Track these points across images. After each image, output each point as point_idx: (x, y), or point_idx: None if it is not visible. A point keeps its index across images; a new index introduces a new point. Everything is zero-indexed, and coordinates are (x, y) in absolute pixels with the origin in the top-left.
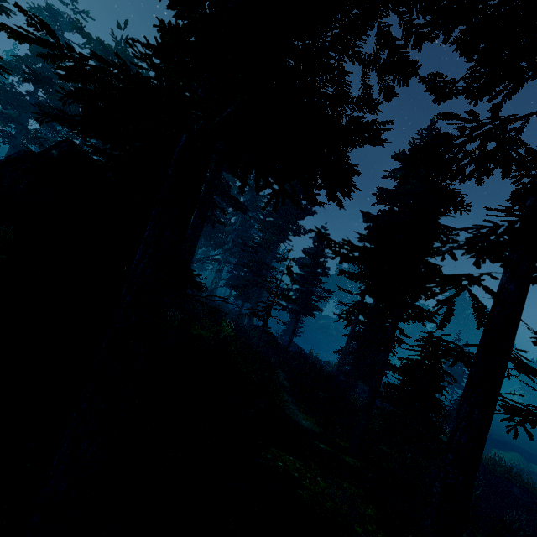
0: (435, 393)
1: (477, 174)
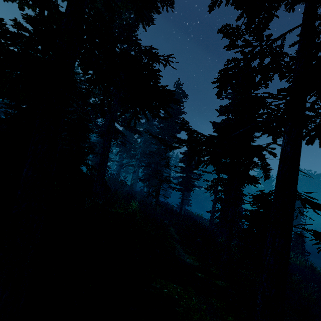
0: None
1: (263, 81)
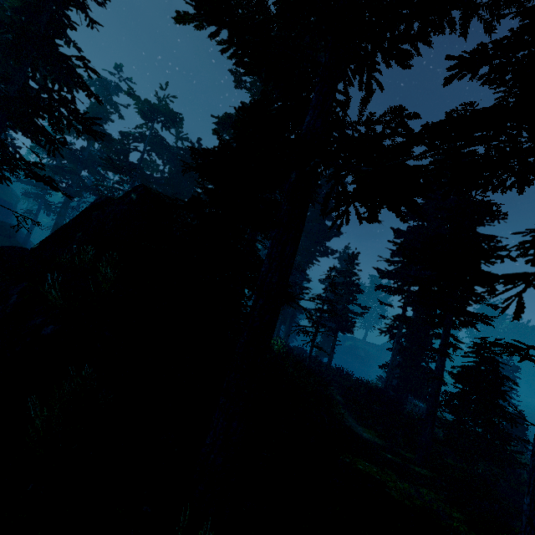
0: (497, 398)
1: (517, 185)
